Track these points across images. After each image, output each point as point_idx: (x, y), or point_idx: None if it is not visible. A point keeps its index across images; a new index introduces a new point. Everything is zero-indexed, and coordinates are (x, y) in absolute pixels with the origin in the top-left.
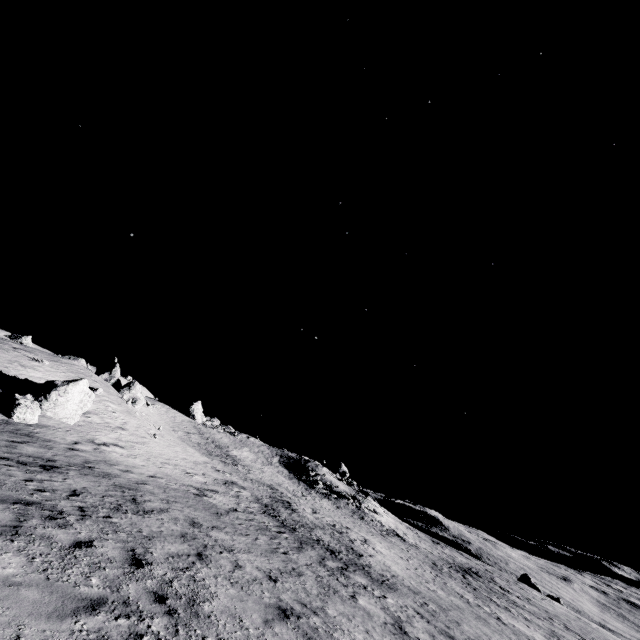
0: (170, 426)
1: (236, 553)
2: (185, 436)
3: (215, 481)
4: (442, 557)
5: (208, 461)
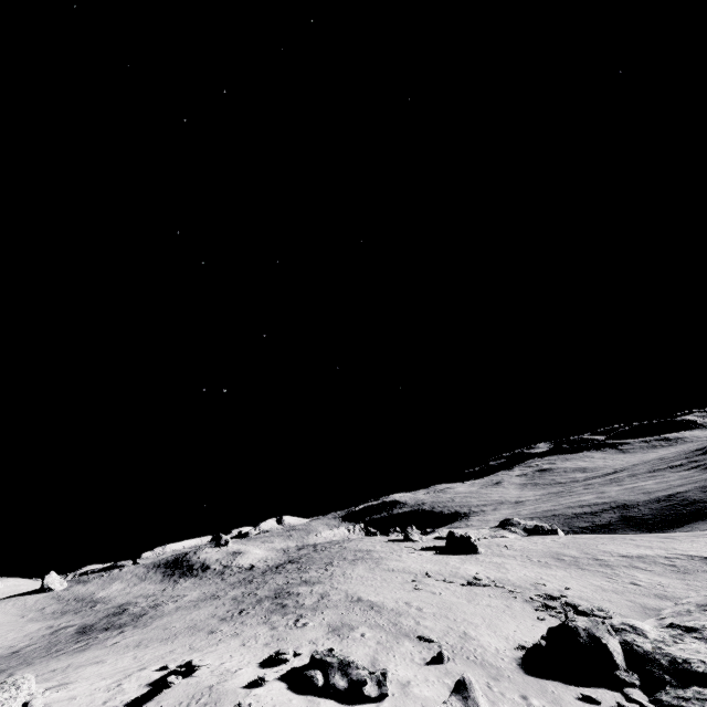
0: (18, 616)
1: (1, 668)
2: (37, 614)
3: (41, 637)
4: (276, 564)
5: (48, 624)
